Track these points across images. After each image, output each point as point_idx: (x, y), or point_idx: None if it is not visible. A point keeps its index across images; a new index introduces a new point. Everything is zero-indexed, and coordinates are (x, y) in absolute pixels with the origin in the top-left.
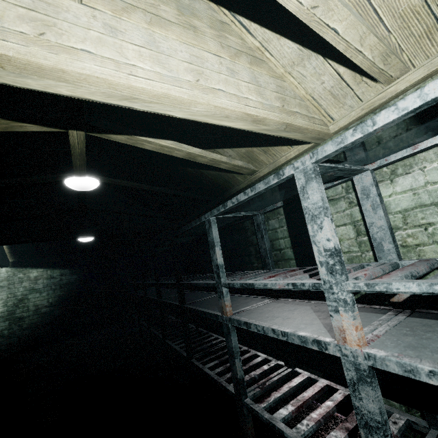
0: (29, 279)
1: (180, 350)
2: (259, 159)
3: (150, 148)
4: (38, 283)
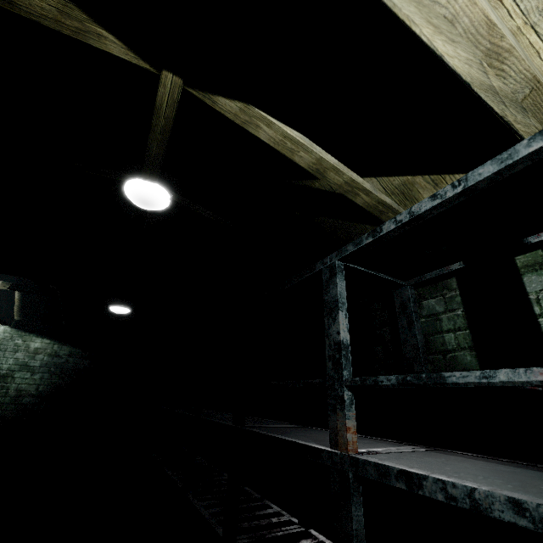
0: (27, 350)
1: (210, 519)
2: (419, 199)
3: (266, 137)
4: (36, 359)
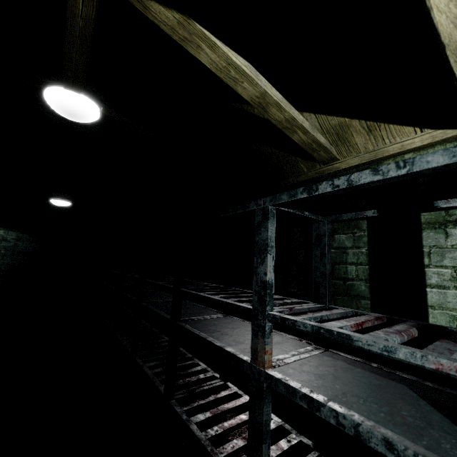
0: None
1: (154, 379)
2: (351, 141)
3: (208, 61)
4: None
